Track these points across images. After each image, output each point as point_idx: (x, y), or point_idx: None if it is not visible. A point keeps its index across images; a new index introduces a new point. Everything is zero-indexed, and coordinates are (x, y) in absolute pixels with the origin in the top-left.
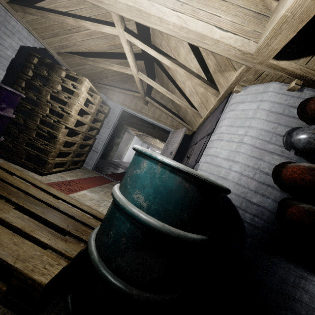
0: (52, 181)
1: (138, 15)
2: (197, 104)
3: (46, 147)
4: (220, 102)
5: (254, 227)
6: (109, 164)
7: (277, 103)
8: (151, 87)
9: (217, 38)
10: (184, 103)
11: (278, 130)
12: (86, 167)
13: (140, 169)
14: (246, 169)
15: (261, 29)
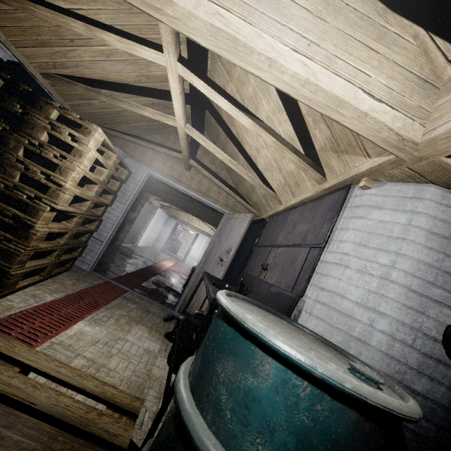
0: (15, 310)
1: (229, 46)
2: (276, 183)
3: (7, 246)
4: (325, 193)
5: (422, 439)
6: (116, 254)
7: (440, 220)
8: (197, 145)
9: (366, 110)
10: (257, 179)
11: (446, 265)
12: (80, 265)
13: (256, 375)
14: (401, 329)
15: (429, 106)
